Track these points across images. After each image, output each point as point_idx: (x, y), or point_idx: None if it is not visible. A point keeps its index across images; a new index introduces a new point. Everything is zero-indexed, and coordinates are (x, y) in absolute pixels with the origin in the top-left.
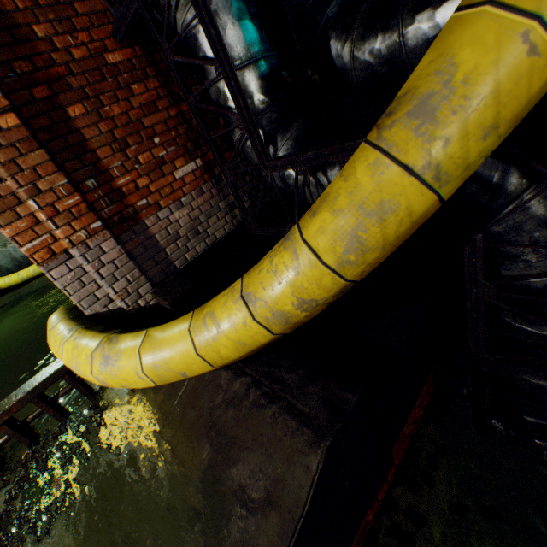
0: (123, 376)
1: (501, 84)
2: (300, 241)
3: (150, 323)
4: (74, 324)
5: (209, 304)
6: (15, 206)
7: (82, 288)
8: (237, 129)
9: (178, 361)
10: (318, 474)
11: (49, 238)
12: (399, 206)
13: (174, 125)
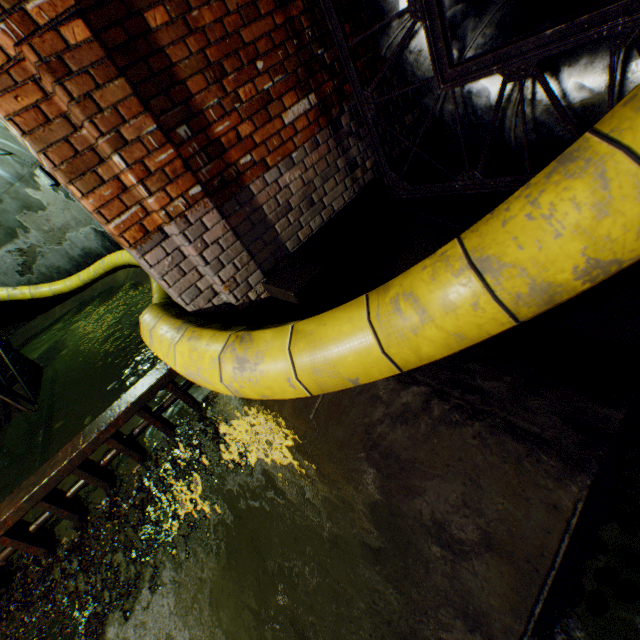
0: (267, 384)
1: None
2: (617, 154)
3: (262, 322)
4: (181, 322)
5: (397, 283)
6: (96, 166)
7: (182, 278)
8: (396, 21)
9: (351, 364)
10: (576, 517)
11: (139, 212)
12: None
13: (281, 40)
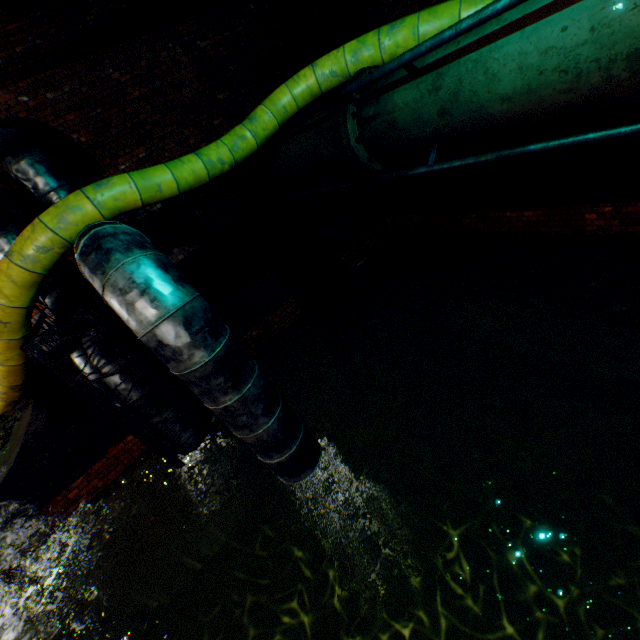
0: None
1: None
2: None
3: None
4: None
5: None
6: None
7: None
8: None
9: None
10: (18, 453)
11: None
12: None
13: None
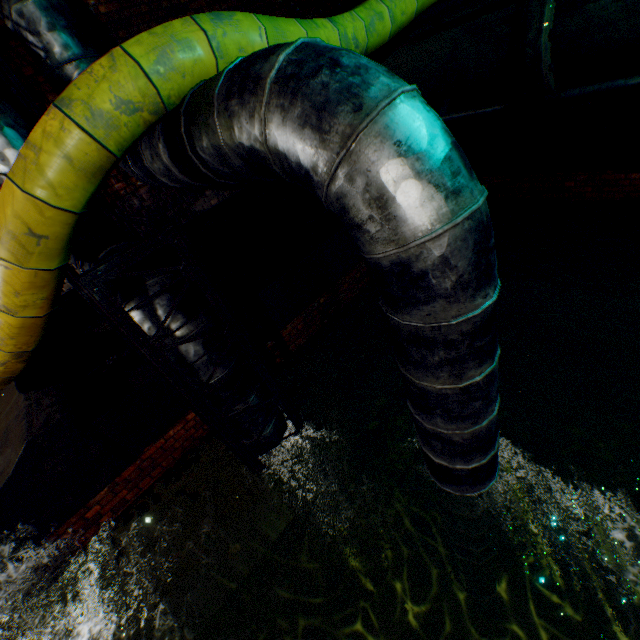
0: None
1: (5, 278)
2: None
3: None
4: None
5: None
6: None
7: None
8: None
9: None
10: (20, 457)
11: None
12: (3, 321)
13: None
